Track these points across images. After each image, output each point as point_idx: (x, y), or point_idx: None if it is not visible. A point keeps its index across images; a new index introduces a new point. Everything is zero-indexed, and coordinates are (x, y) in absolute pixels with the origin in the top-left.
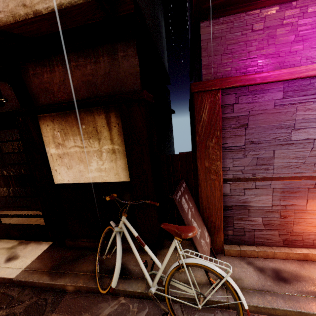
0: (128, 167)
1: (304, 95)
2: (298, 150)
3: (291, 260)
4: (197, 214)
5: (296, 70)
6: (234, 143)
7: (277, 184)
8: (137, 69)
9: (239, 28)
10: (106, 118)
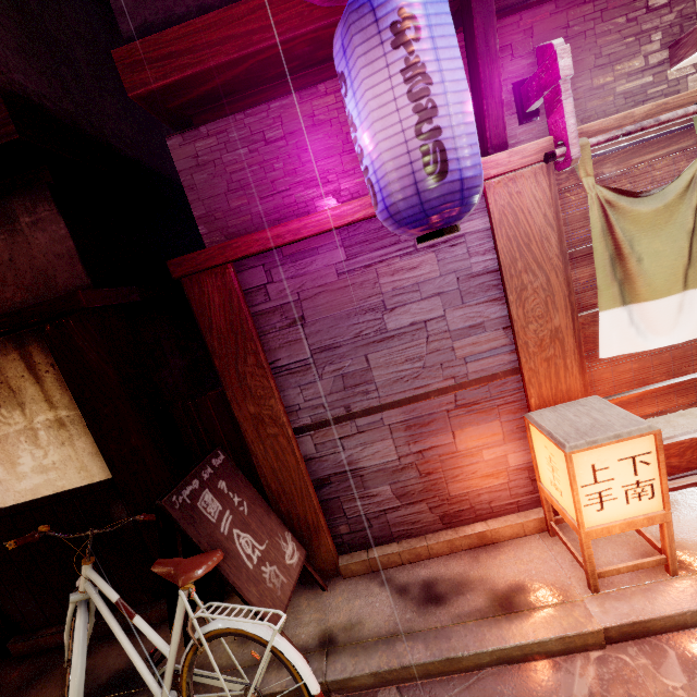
0: (99, 450)
1: (380, 247)
2: (407, 347)
3: (460, 553)
4: (260, 512)
5: (345, 210)
6: (293, 357)
7: (394, 416)
8: (69, 244)
9: (242, 142)
10: (24, 358)
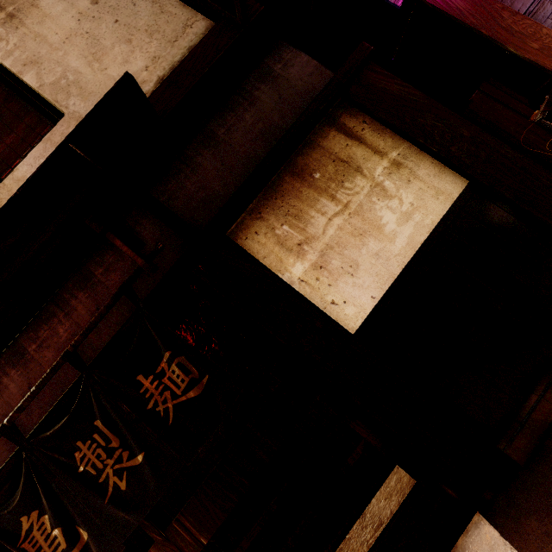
0: (444, 160)
1: None
2: None
3: None
4: None
5: None
6: (526, 4)
7: None
8: (313, 63)
9: None
10: (340, 131)
